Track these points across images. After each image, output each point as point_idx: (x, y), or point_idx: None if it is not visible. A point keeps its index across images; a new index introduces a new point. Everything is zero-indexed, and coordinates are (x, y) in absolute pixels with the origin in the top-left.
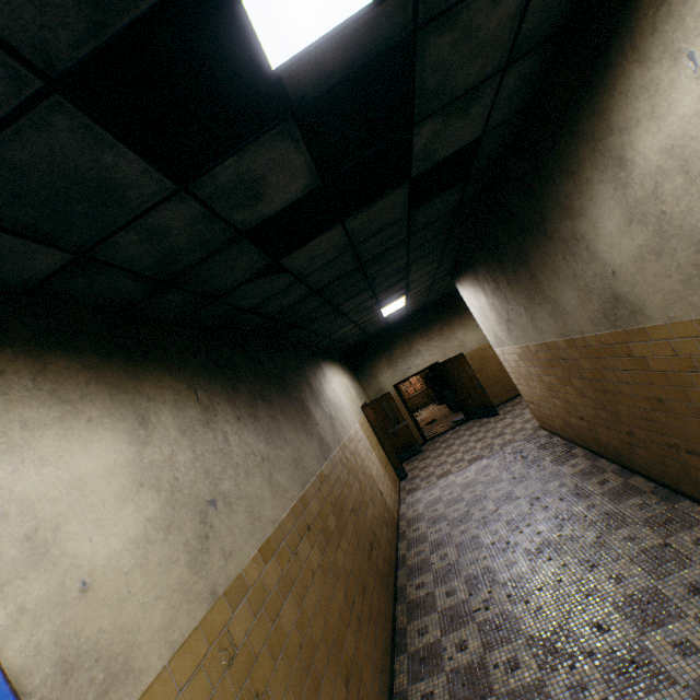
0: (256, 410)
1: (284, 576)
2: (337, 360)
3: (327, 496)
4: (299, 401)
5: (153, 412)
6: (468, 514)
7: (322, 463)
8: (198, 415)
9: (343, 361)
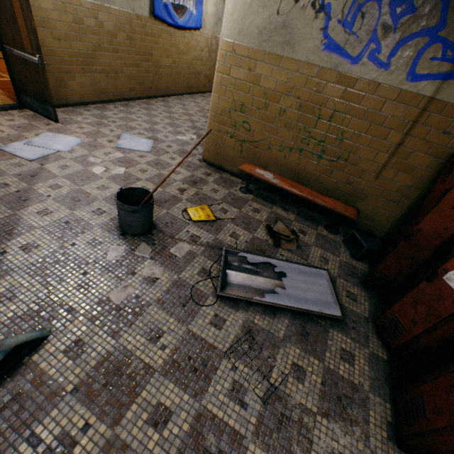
0: None
1: None
2: None
3: None
4: None
5: None
6: None
7: None
8: None
9: None
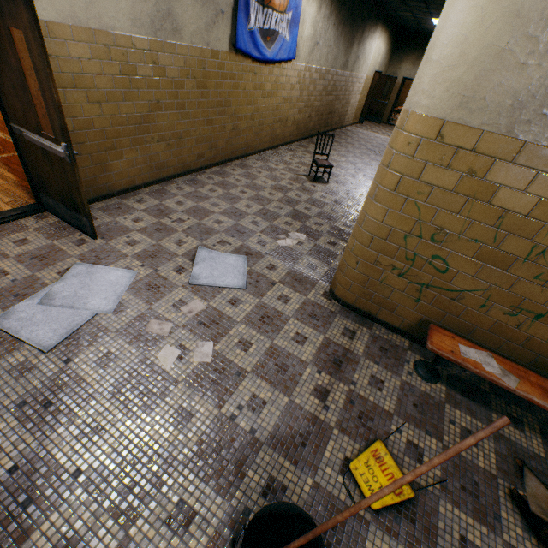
0: (339, 26)
1: (315, 81)
2: (390, 30)
3: (334, 81)
4: (352, 37)
5: (323, 6)
6: (365, 139)
7: (340, 69)
8: (328, 14)
9: (394, 35)
